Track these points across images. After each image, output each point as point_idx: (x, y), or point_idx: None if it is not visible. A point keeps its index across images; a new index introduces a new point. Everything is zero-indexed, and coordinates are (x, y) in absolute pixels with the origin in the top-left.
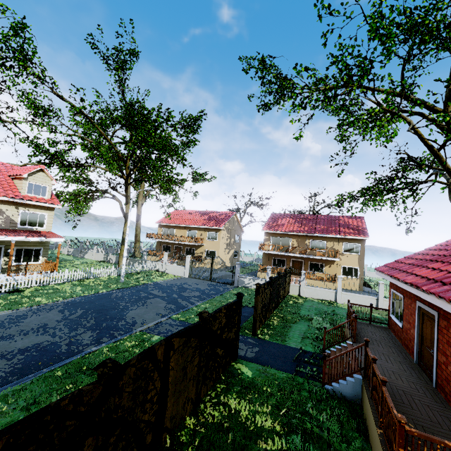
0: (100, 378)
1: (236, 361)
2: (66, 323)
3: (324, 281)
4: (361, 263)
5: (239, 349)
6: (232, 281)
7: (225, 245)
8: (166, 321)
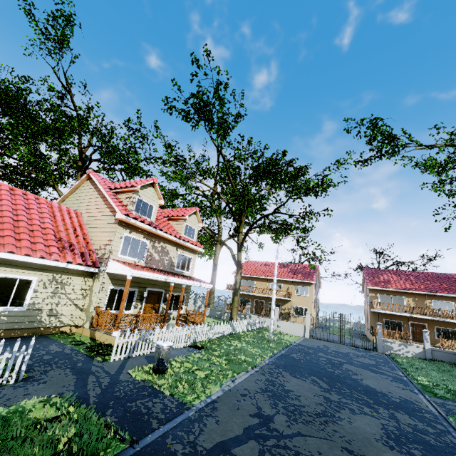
0: None
1: None
2: (339, 395)
3: None
4: None
5: None
6: (373, 346)
7: (313, 301)
8: (436, 400)
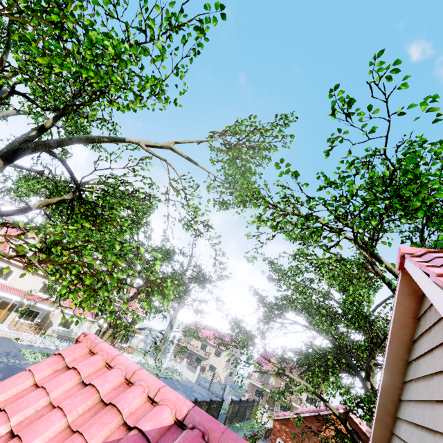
0: (195, 401)
1: None
2: None
3: None
4: None
5: None
6: (222, 396)
7: (224, 364)
8: None
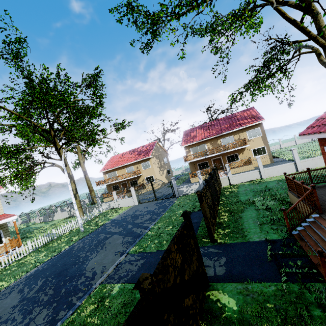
0: None
1: (209, 289)
2: (22, 306)
3: (243, 166)
4: (265, 141)
5: (205, 267)
6: (173, 194)
7: (158, 168)
8: (125, 259)
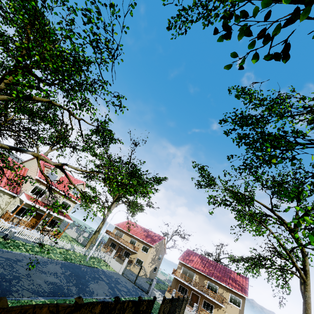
0: (114, 301)
1: None
2: (64, 276)
3: None
4: None
5: None
6: (147, 290)
7: (150, 259)
8: (108, 299)
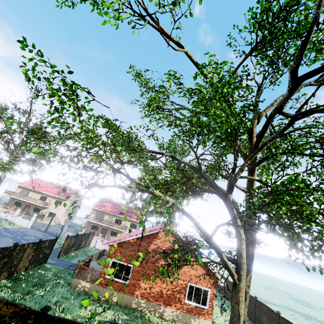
0: (14, 246)
1: (45, 263)
2: None
3: None
4: None
5: (48, 261)
6: (59, 234)
7: (65, 210)
8: None
